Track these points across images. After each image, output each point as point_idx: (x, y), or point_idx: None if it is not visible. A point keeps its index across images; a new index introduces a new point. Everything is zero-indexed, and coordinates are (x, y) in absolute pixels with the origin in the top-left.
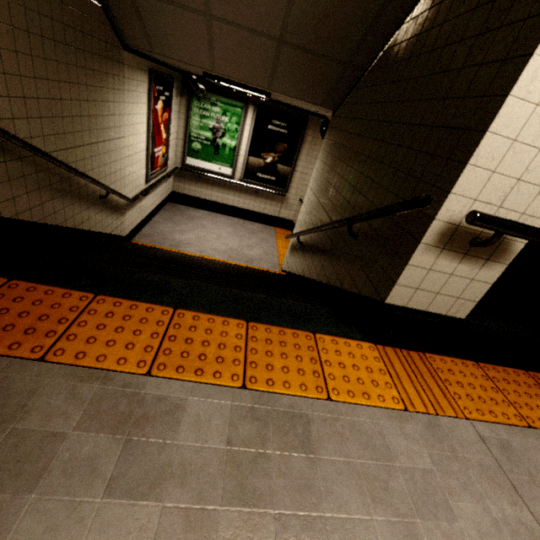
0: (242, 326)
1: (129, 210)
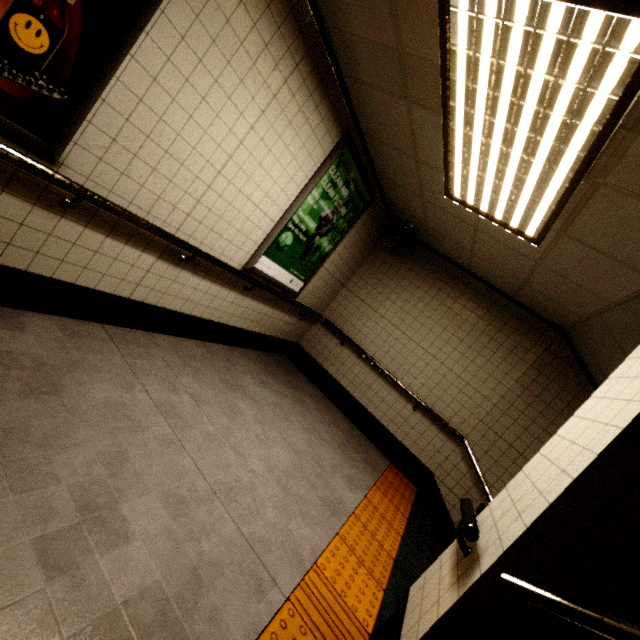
0: (390, 553)
1: None
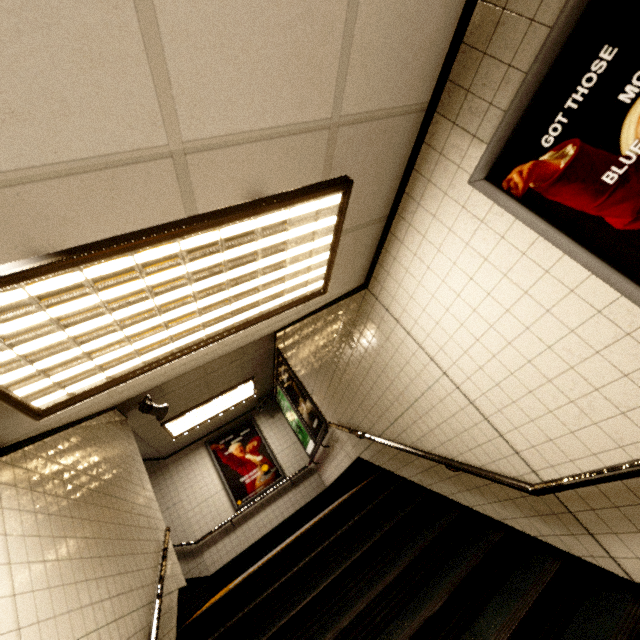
0: None
1: (211, 548)
